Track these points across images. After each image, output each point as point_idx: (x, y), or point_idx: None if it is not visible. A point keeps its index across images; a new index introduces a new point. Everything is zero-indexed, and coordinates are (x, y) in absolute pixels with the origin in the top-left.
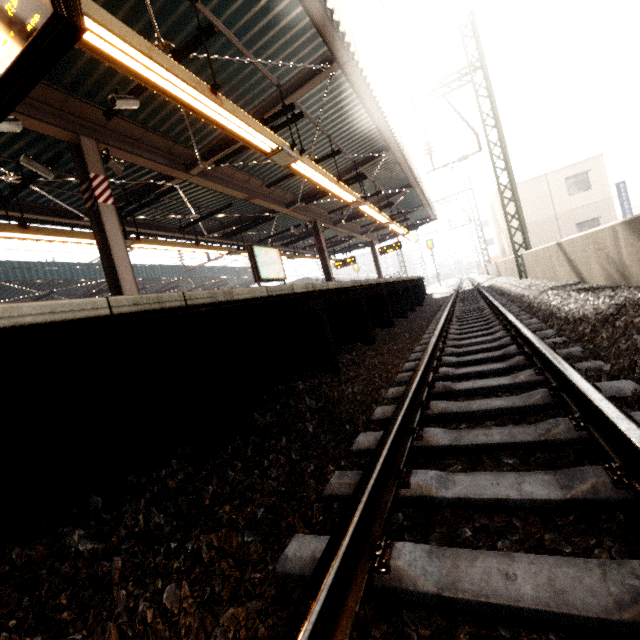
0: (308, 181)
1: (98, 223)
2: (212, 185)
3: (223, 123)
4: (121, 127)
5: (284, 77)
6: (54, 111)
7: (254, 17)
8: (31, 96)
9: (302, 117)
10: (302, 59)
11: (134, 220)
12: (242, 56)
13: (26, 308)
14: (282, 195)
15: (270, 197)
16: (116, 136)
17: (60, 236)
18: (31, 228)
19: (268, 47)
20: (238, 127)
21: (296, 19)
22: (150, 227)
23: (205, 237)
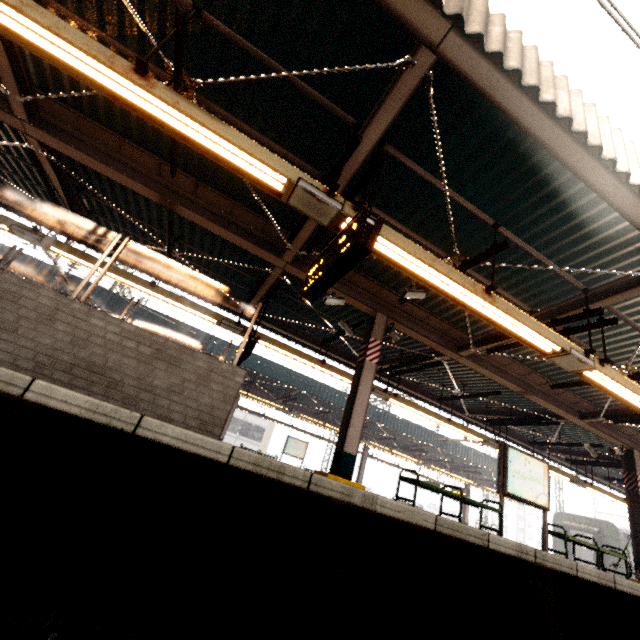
0: (612, 396)
1: (359, 374)
2: (480, 369)
3: (493, 318)
4: (411, 310)
5: (595, 282)
6: (369, 295)
7: (562, 233)
8: (359, 286)
9: (614, 323)
10: (626, 266)
11: (399, 379)
12: (541, 264)
13: (171, 429)
14: (575, 401)
15: (556, 398)
16: (405, 315)
17: (340, 375)
18: (326, 364)
19: (576, 256)
20: (511, 323)
21: (620, 232)
22: (414, 388)
23: (465, 415)
